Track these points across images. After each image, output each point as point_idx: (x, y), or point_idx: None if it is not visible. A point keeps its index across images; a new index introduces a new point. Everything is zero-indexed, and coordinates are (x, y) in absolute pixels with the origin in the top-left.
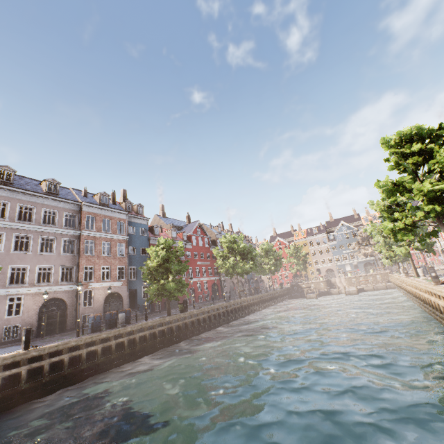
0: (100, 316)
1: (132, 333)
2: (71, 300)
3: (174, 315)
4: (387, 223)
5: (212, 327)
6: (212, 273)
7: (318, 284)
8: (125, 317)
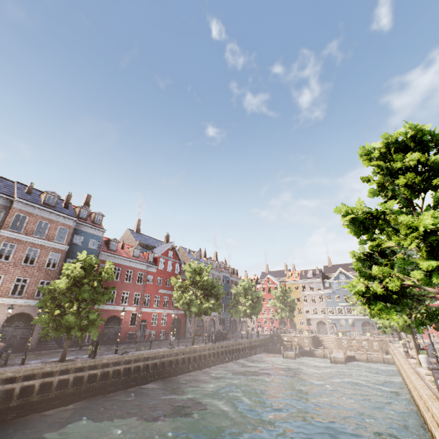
0: None
1: None
2: None
3: (64, 362)
4: (356, 282)
5: (130, 385)
6: None
7: (302, 340)
8: None
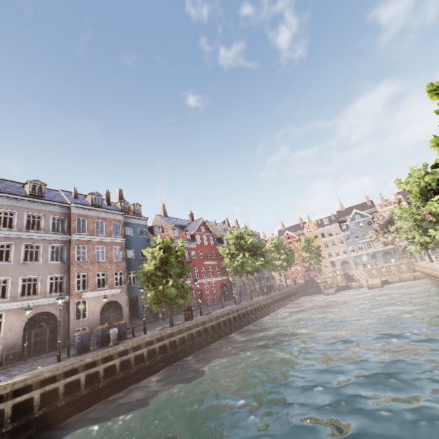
0: (89, 333)
1: (125, 352)
2: (62, 313)
3: (177, 325)
4: None
5: (223, 335)
6: (220, 273)
7: (335, 278)
8: (120, 331)
